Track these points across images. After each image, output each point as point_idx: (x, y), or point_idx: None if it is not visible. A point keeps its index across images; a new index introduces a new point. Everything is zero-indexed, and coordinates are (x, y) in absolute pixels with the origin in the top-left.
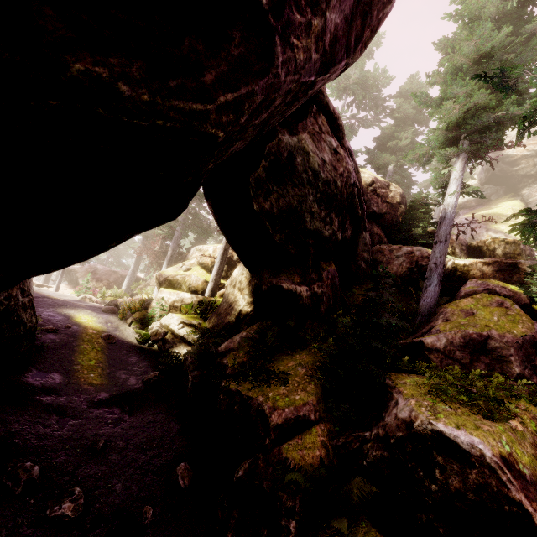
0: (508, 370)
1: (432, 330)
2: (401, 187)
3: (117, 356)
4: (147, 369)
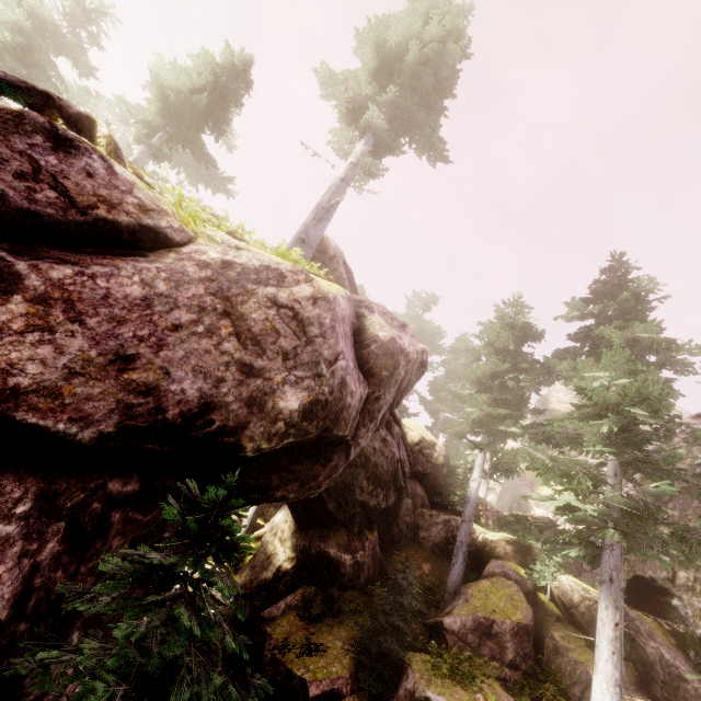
0: (505, 656)
1: (453, 610)
2: None
3: None
4: None
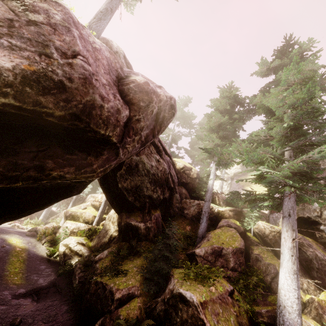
0: (229, 265)
1: (201, 245)
2: (202, 166)
3: (32, 265)
4: (51, 273)
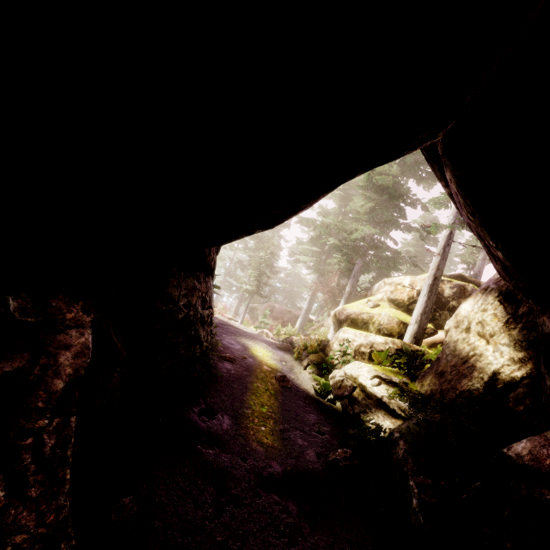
0: None
1: None
2: None
3: (291, 406)
4: (330, 439)
